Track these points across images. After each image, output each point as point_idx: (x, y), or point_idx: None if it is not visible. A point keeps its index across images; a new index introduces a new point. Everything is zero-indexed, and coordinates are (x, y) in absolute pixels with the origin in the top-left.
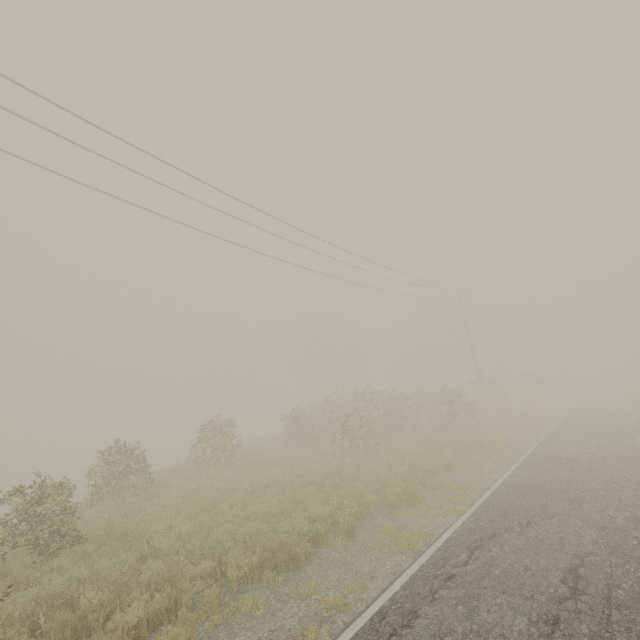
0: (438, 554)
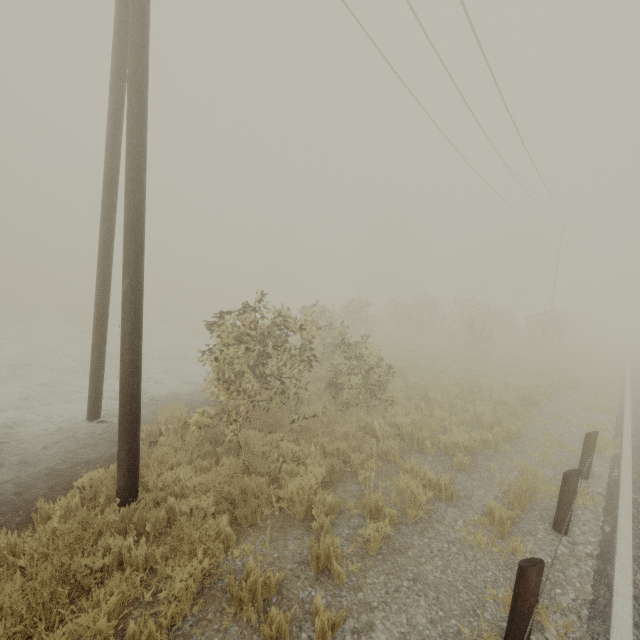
0: (636, 418)
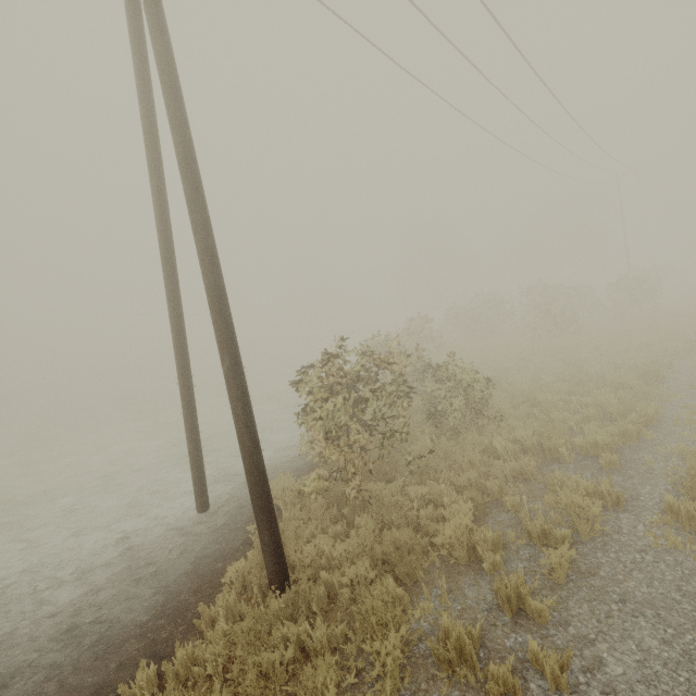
0: None
